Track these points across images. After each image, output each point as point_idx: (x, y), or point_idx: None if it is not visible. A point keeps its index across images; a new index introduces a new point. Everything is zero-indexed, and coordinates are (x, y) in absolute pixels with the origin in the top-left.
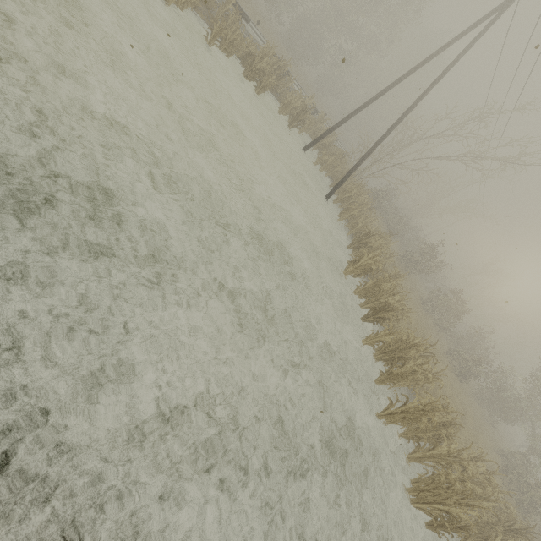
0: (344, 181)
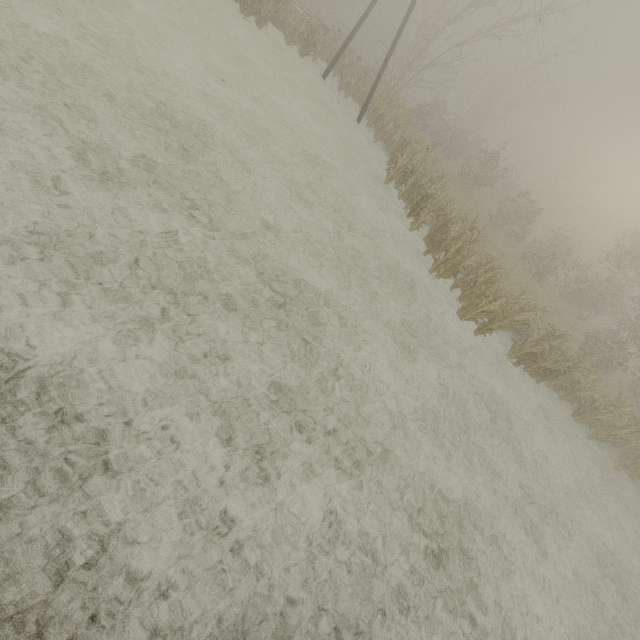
0: (370, 98)
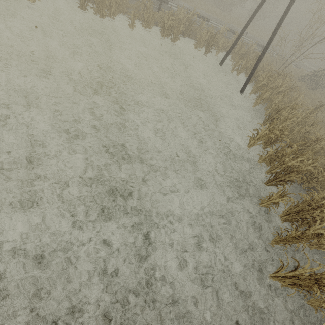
0: (252, 74)
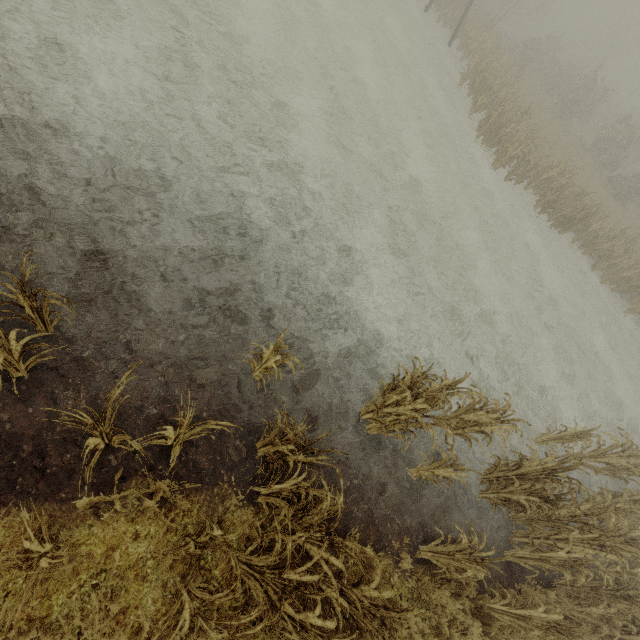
0: (461, 22)
